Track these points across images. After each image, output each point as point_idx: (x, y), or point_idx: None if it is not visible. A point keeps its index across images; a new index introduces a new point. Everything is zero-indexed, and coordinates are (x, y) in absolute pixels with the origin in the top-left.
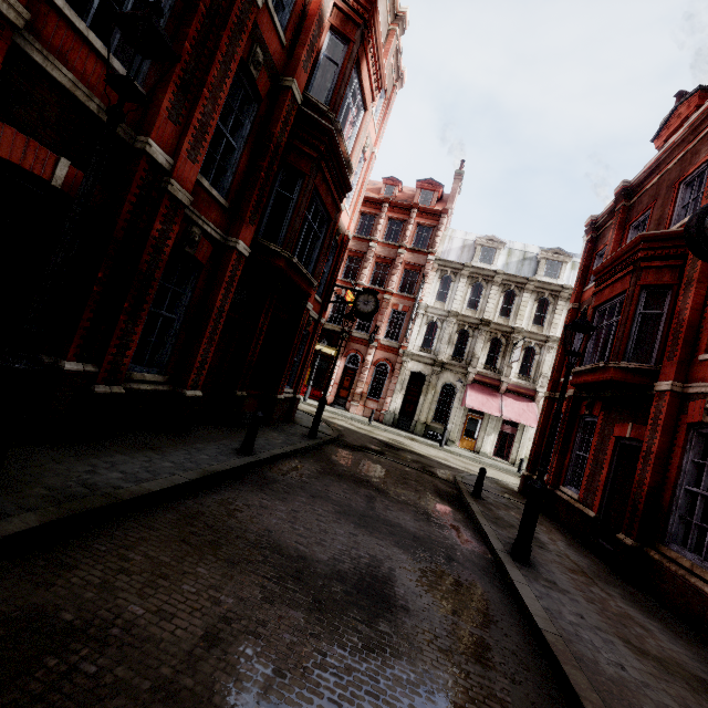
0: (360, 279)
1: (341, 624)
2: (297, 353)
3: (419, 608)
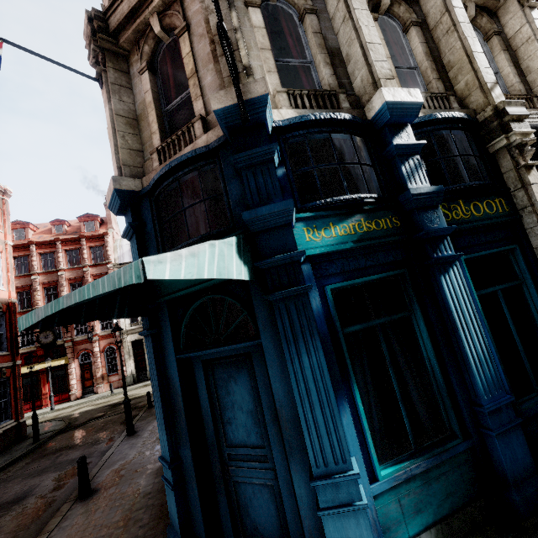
0: None
1: None
2: (5, 395)
3: (42, 490)
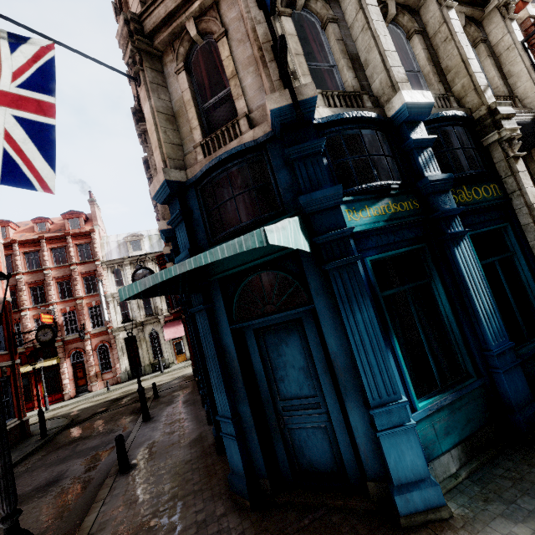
0: (50, 300)
1: (30, 500)
2: (6, 394)
3: (74, 473)
